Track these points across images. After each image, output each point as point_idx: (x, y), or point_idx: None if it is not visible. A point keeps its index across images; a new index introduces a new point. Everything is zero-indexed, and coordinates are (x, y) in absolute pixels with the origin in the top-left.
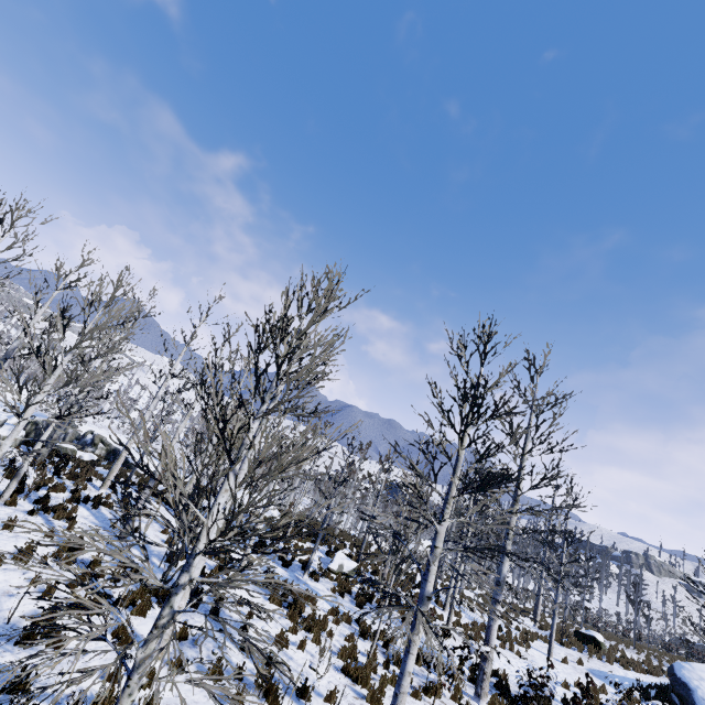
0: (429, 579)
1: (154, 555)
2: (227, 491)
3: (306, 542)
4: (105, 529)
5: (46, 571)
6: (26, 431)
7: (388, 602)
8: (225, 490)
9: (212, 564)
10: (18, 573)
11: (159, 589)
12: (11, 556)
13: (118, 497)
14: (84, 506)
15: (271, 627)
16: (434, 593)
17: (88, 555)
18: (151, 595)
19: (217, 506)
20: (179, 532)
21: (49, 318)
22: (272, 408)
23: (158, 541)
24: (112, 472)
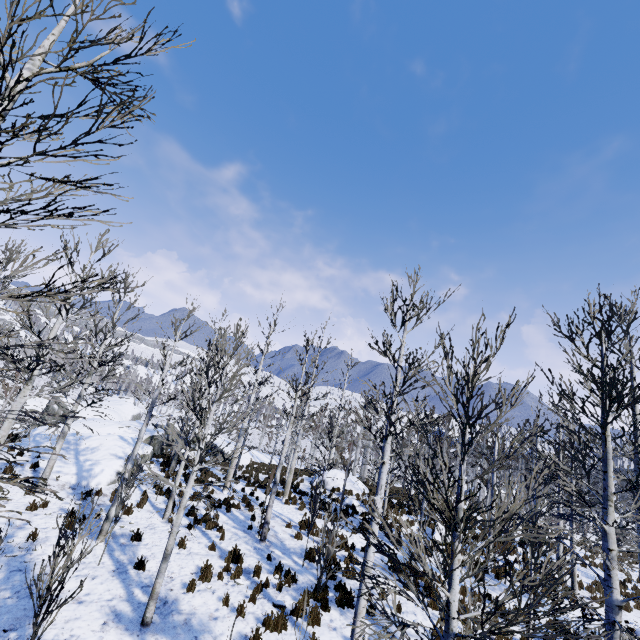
0: (613, 586)
1: (292, 553)
2: (459, 561)
3: (402, 514)
4: (245, 532)
5: (226, 587)
6: (152, 445)
7: (505, 571)
8: (457, 561)
9: (339, 554)
10: (209, 593)
11: (317, 594)
12: (196, 576)
13: (238, 495)
14: (219, 510)
15: (421, 619)
16: (625, 601)
17: (247, 563)
18: (311, 599)
19: (456, 578)
20: (300, 525)
21: (173, 365)
22: (484, 471)
23: (287, 537)
24: (229, 474)
